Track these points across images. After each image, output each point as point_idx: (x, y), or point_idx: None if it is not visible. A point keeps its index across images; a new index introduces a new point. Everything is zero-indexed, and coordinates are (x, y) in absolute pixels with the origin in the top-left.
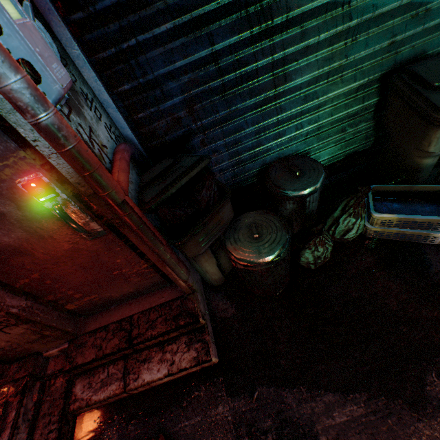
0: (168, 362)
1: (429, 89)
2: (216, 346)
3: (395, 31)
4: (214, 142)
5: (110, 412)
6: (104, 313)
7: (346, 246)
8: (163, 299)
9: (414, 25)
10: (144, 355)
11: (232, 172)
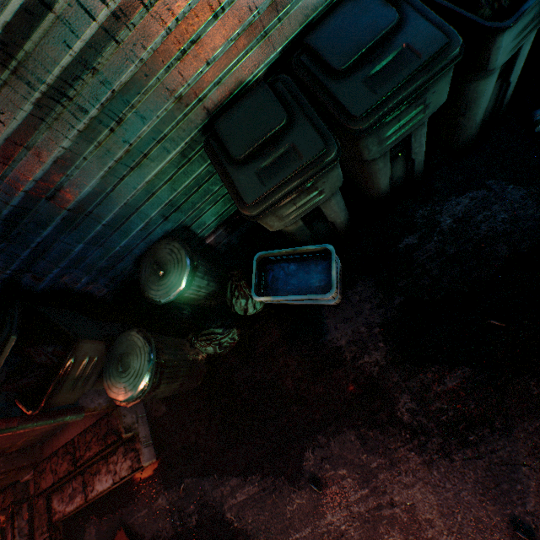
0: (113, 473)
1: (235, 164)
2: (154, 446)
3: (170, 86)
4: (49, 273)
5: (87, 513)
6: (54, 439)
7: (258, 318)
8: (95, 418)
9: (193, 67)
10: (95, 469)
11: (106, 277)
